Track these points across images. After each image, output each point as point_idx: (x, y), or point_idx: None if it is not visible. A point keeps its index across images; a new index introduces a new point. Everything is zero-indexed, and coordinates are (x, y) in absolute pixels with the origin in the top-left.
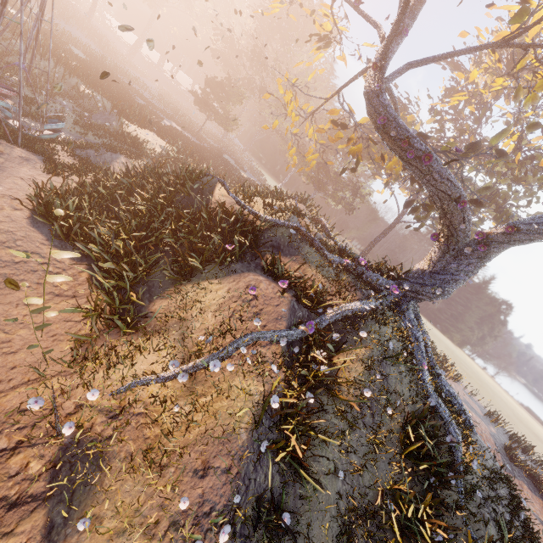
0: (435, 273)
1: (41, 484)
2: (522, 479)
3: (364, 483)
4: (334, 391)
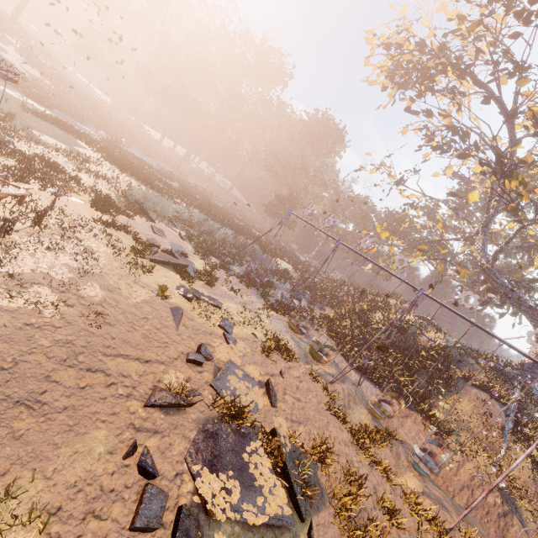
0: None
1: (506, 507)
2: None
3: None
4: None
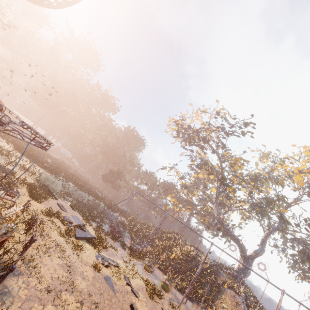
0: (245, 268)
1: None
2: None
3: None
4: None
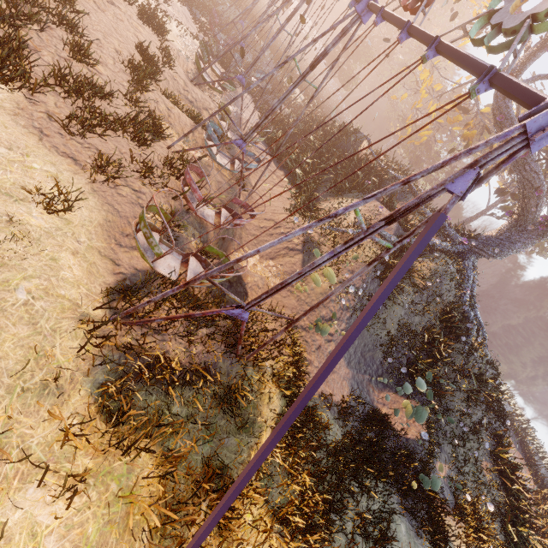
0: (499, 239)
1: (300, 247)
2: (511, 437)
3: (413, 322)
4: (410, 276)
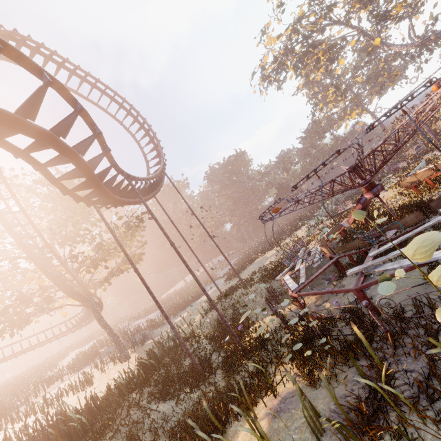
0: None
1: None
2: None
3: None
4: None
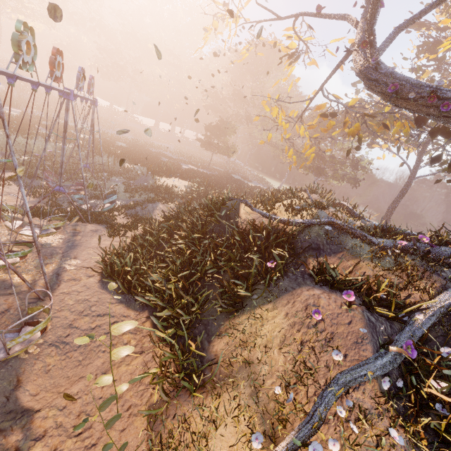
0: None
1: None
2: None
3: None
4: None
